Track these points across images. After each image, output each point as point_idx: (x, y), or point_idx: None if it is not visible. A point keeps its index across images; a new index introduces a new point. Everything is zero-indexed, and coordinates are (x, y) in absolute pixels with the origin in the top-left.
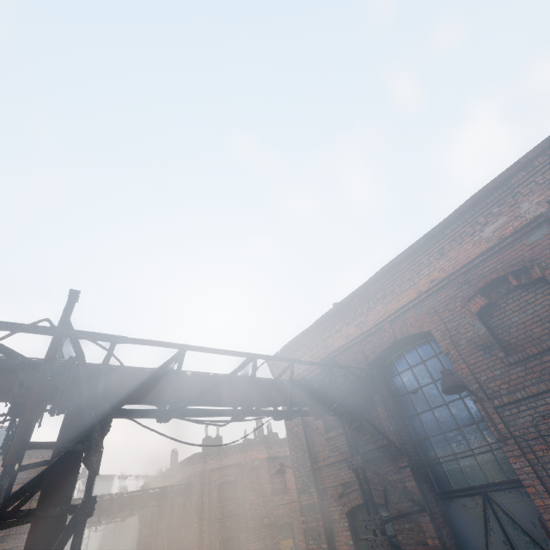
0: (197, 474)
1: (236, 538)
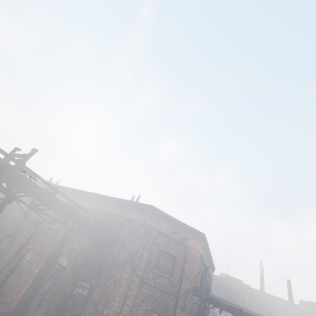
0: None
1: None
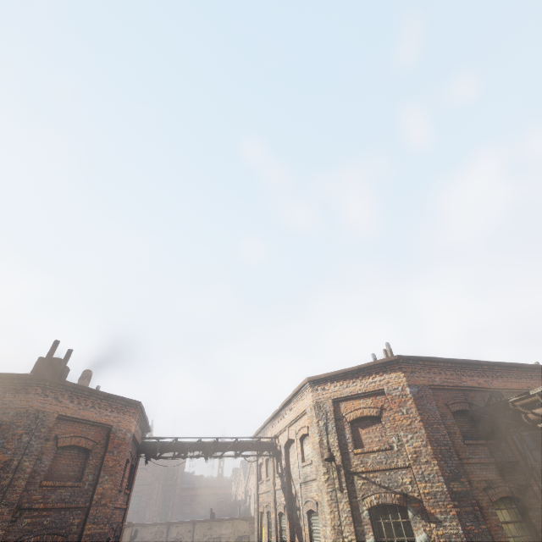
0: (31, 413)
1: None
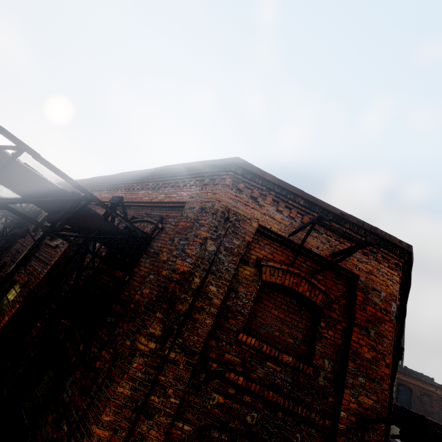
0: None
1: None
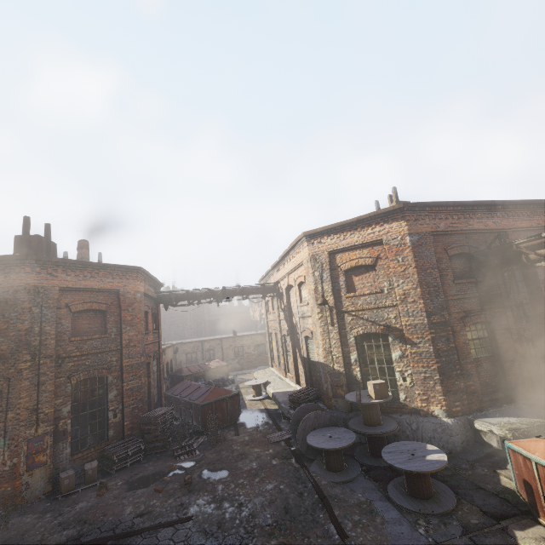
0: (30, 290)
1: (100, 379)
